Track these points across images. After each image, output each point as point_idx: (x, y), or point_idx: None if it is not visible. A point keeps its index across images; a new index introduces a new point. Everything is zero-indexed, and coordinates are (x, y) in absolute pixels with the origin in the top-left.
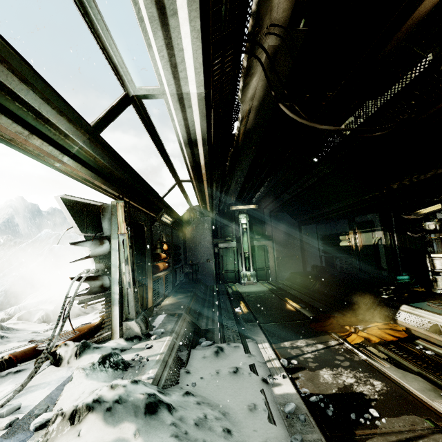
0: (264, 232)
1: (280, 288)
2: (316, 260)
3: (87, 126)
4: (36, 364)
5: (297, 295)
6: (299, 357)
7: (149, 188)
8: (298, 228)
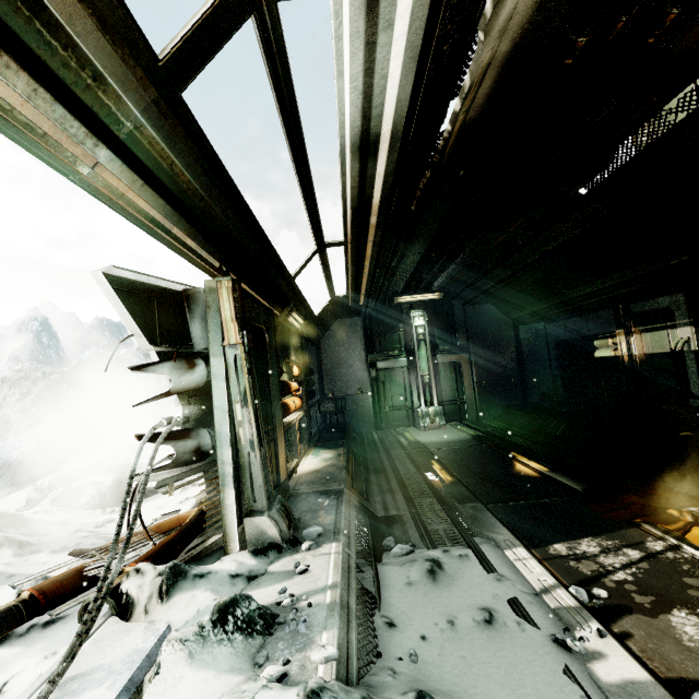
0: (455, 339)
1: (492, 434)
2: (546, 384)
3: (150, 60)
4: (79, 628)
5: (529, 446)
6: (603, 580)
7: (273, 255)
8: (512, 330)
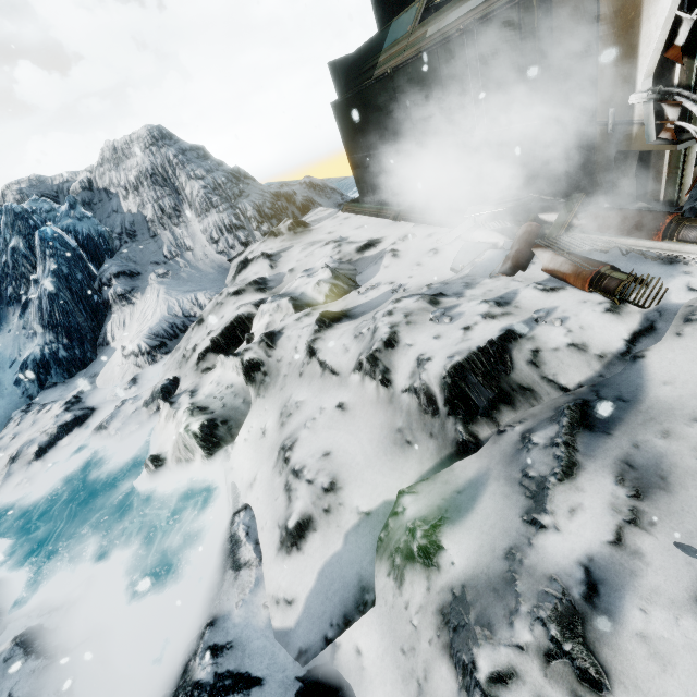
0: None
1: None
2: None
3: None
4: None
5: None
6: None
7: None
8: None
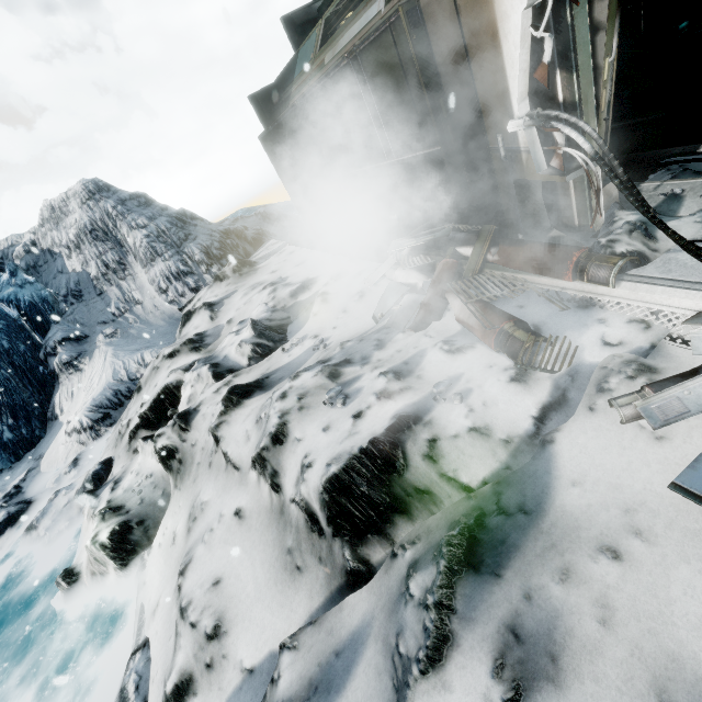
0: None
1: None
2: None
3: None
4: (699, 248)
5: None
6: None
7: None
8: None
